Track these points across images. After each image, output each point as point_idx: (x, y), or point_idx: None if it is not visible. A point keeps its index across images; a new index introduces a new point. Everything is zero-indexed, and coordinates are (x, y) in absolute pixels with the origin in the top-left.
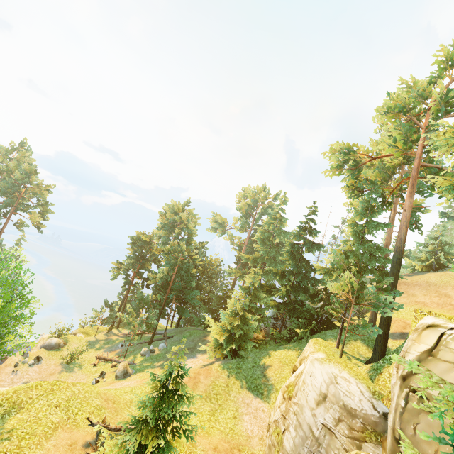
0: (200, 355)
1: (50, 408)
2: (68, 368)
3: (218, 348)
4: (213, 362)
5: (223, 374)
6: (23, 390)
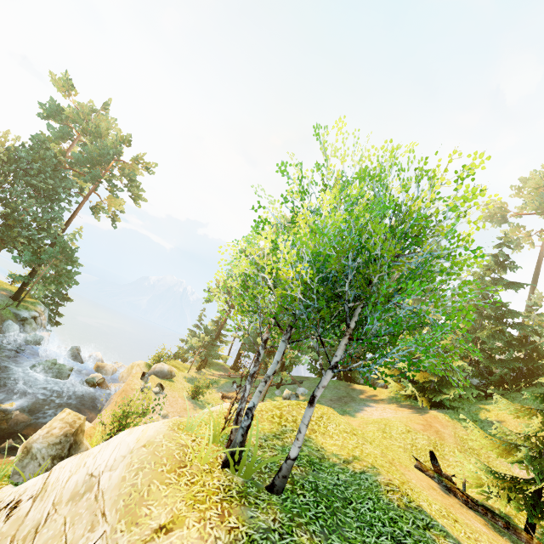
0: (373, 404)
1: (350, 435)
2: (198, 405)
3: (410, 396)
4: (417, 411)
5: (457, 424)
6: (287, 408)
